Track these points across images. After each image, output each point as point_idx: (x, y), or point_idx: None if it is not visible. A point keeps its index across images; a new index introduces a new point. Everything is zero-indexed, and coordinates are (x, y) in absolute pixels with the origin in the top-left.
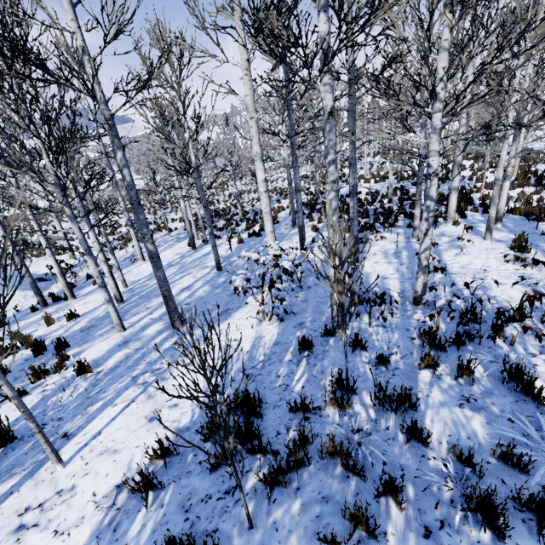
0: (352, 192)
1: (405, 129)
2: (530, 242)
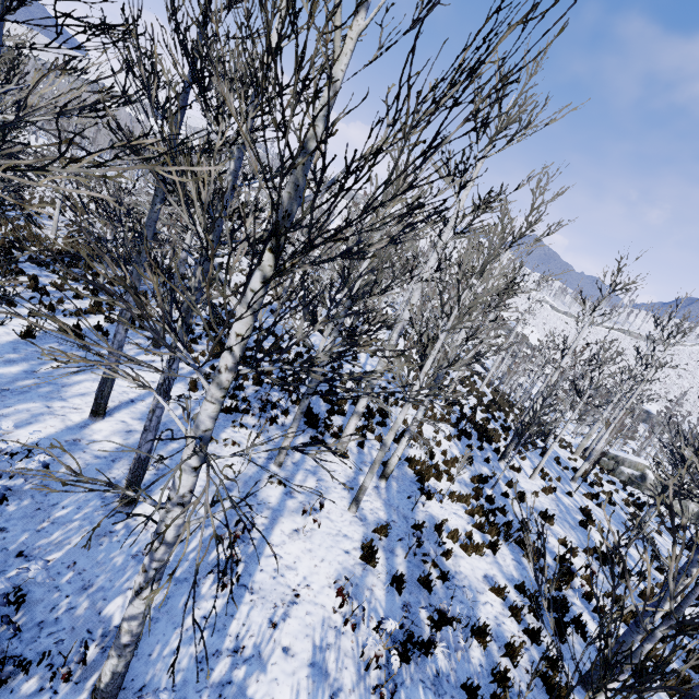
0: (159, 388)
1: (310, 321)
2: (392, 538)
